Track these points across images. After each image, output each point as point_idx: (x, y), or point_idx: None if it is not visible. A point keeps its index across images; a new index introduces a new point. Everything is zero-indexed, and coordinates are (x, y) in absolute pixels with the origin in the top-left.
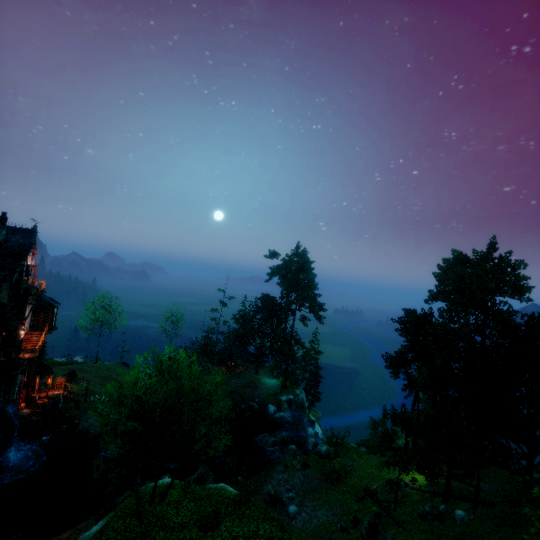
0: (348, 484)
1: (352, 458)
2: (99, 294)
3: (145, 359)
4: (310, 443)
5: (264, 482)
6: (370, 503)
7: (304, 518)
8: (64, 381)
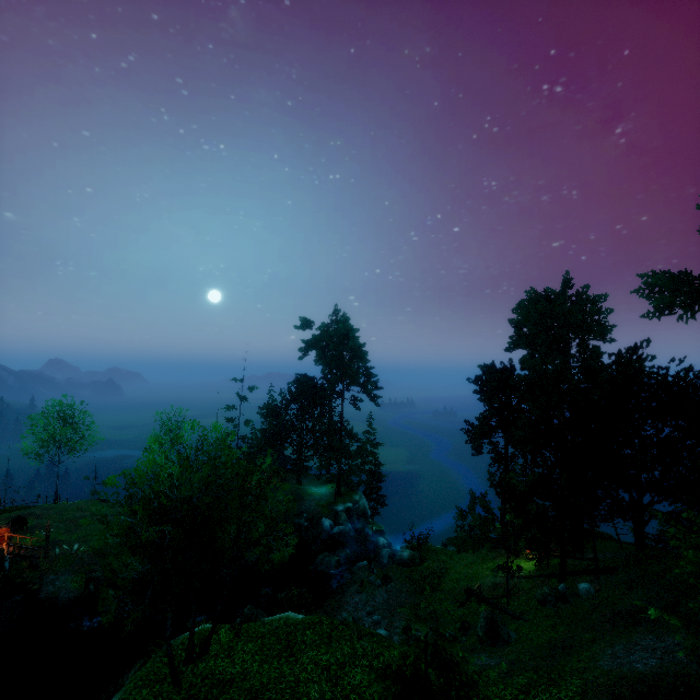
0: (443, 591)
1: (441, 561)
2: (53, 401)
3: (161, 443)
4: (384, 555)
5: (336, 610)
6: (476, 604)
7: (398, 642)
8: (7, 532)
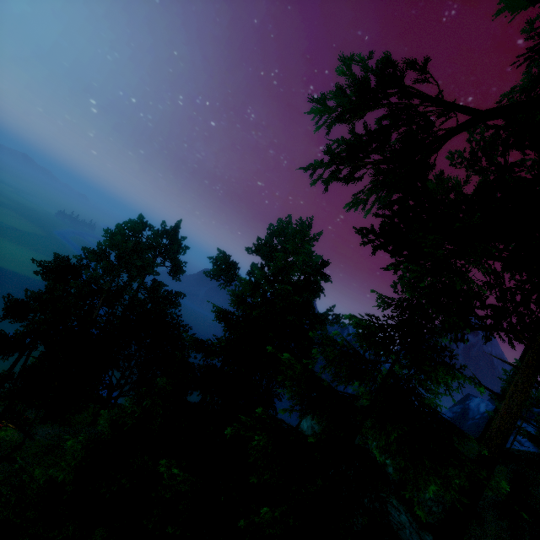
0: None
1: None
2: None
3: None
4: None
5: None
6: None
7: None
8: None
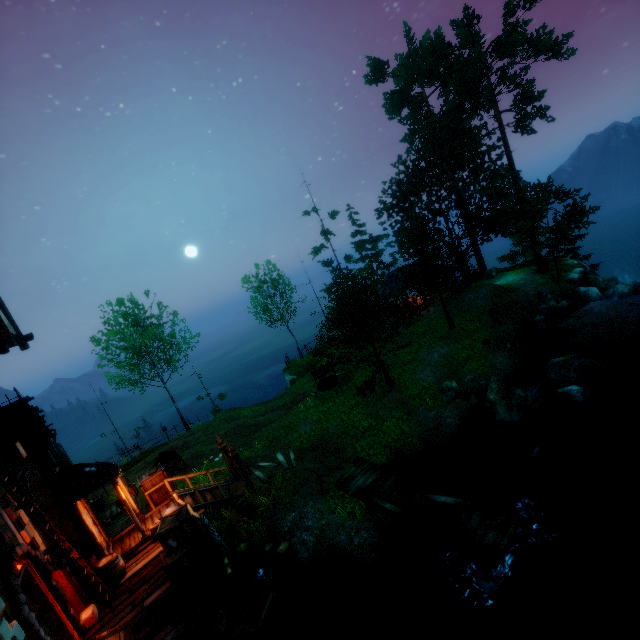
0: None
1: None
2: (108, 304)
3: None
4: None
5: None
6: None
7: None
8: (163, 478)
